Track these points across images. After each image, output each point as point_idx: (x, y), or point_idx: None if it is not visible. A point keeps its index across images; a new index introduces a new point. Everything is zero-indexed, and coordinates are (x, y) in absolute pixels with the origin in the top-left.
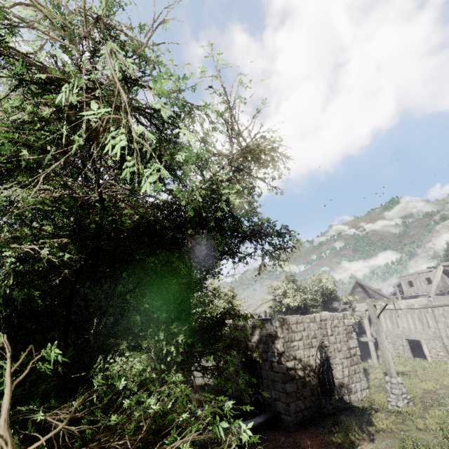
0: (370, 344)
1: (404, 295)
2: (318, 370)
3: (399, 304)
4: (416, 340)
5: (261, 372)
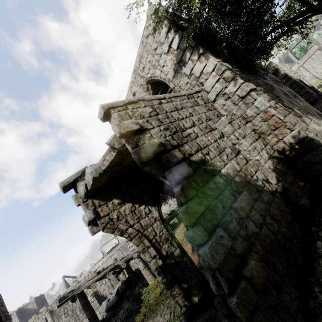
0: None
1: None
2: None
3: None
4: None
5: None
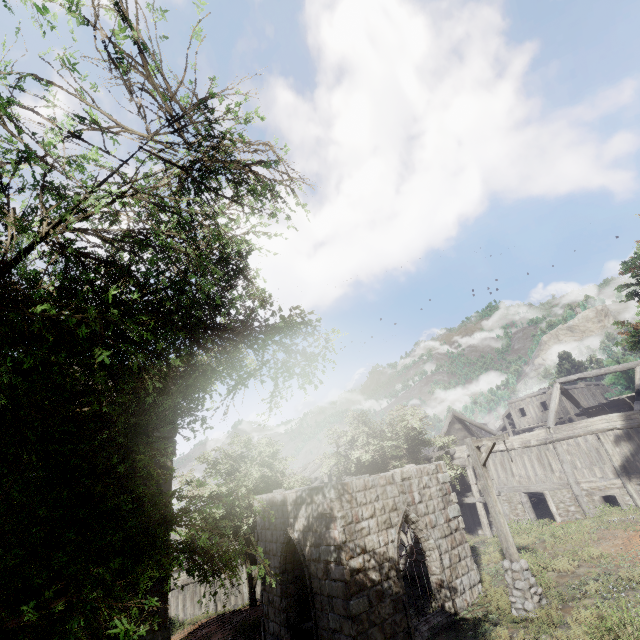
0: (478, 507)
1: (516, 429)
2: (406, 560)
3: (511, 442)
4: (538, 492)
5: (311, 582)
